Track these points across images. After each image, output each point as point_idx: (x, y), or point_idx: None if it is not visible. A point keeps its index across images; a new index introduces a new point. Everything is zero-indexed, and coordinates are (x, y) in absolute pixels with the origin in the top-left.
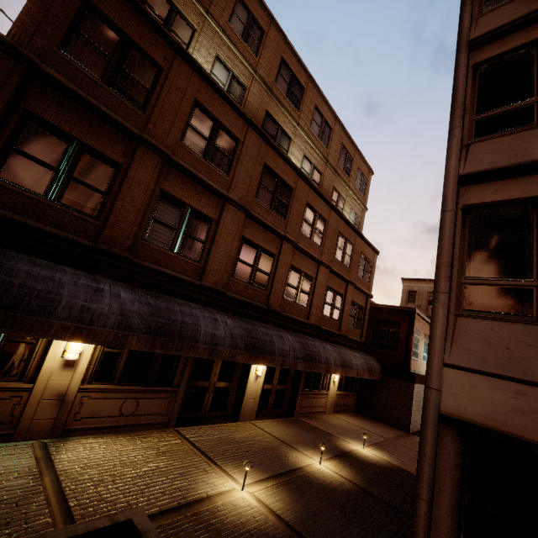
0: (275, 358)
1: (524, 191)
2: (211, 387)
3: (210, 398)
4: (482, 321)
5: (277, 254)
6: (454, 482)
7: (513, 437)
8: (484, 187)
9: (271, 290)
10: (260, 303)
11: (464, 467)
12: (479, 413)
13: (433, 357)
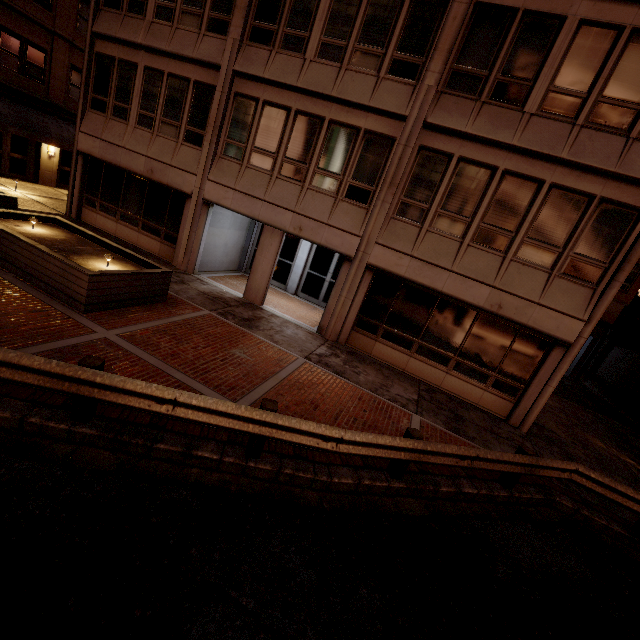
0: (52, 140)
1: (112, 52)
2: (6, 155)
3: (8, 164)
4: (95, 114)
5: (50, 50)
6: (81, 174)
7: (98, 159)
8: (103, 44)
9: (49, 85)
10: (37, 95)
11: (87, 170)
12: (86, 149)
13: (77, 128)
